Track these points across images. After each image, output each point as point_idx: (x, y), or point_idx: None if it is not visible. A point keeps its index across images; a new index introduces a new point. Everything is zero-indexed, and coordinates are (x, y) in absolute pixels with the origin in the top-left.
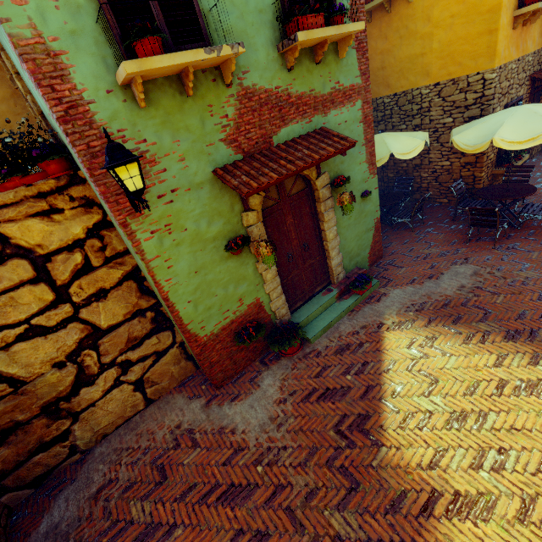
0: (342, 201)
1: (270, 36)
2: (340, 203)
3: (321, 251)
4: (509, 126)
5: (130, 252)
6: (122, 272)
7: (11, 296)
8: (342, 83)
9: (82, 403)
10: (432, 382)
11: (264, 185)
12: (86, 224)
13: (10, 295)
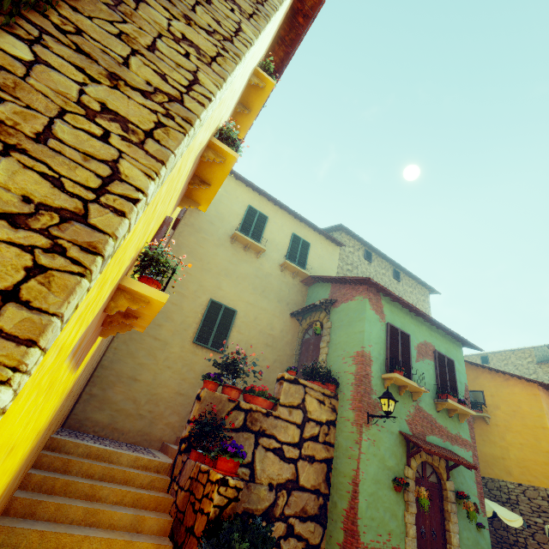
0: (469, 505)
1: (431, 394)
2: (466, 507)
3: None
4: None
5: (334, 447)
6: (325, 455)
7: (287, 425)
8: (461, 434)
9: None
10: None
11: (432, 450)
12: (328, 417)
13: (287, 424)
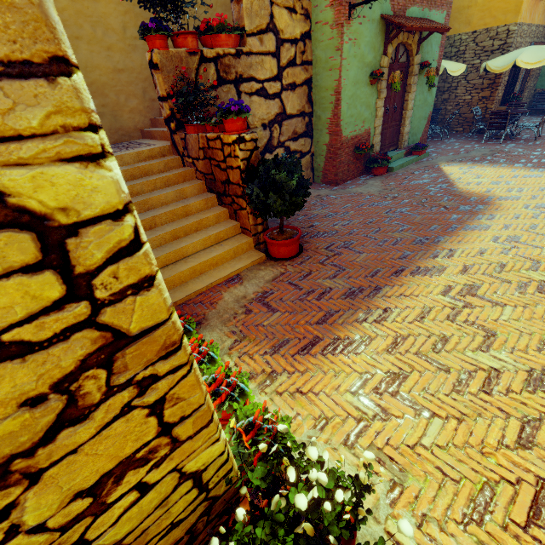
0: (431, 72)
1: None
2: (428, 75)
3: (400, 118)
4: (526, 54)
5: (312, 65)
6: (305, 77)
7: (262, 59)
8: None
9: None
10: (478, 176)
11: (414, 26)
12: (302, 30)
13: (262, 58)
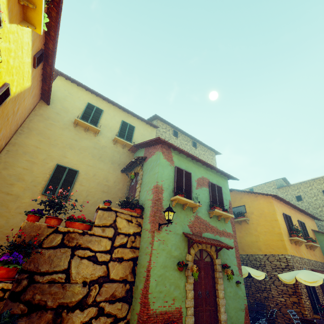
0: (227, 271)
1: (206, 208)
2: (227, 273)
3: (215, 304)
4: (301, 274)
5: (139, 249)
6: (132, 255)
7: (101, 239)
8: (226, 230)
9: (69, 321)
10: None
11: (201, 241)
12: (135, 230)
13: (101, 239)
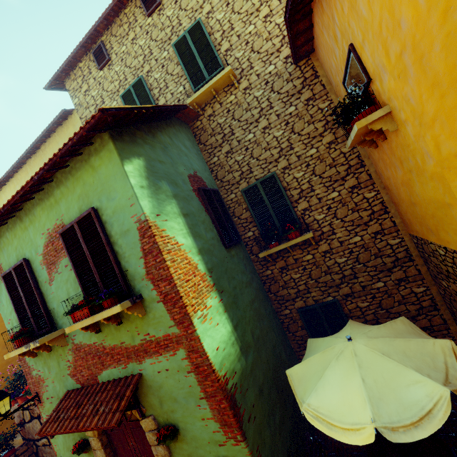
0: None
1: None
2: None
3: None
4: None
5: None
6: None
7: None
8: (153, 334)
9: None
10: None
11: (45, 433)
12: None
13: None
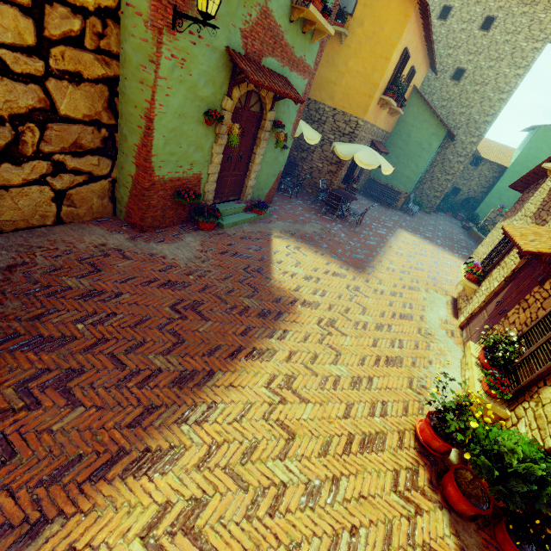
0: (280, 136)
1: None
2: (277, 138)
3: (246, 169)
4: (362, 153)
5: (119, 60)
6: (104, 72)
7: None
8: (306, 59)
9: None
10: (298, 263)
11: (261, 83)
12: (100, 1)
13: None
